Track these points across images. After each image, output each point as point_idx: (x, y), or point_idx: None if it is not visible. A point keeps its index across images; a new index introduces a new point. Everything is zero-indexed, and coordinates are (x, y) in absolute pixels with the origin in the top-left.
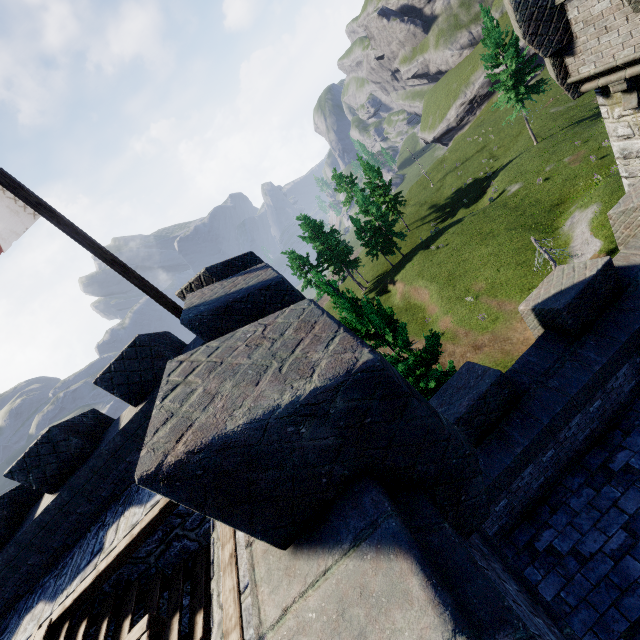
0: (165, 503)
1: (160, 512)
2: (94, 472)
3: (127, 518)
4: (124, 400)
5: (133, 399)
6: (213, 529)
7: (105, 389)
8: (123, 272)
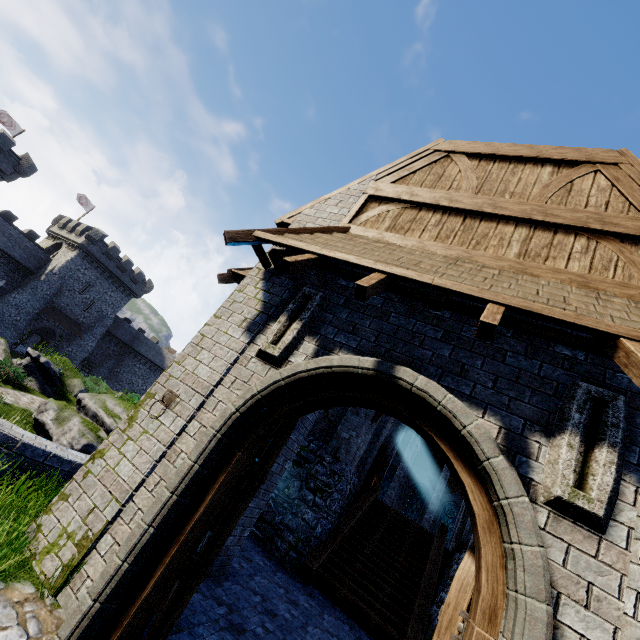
0: None
1: None
2: None
3: None
4: None
5: None
6: None
7: None
8: None
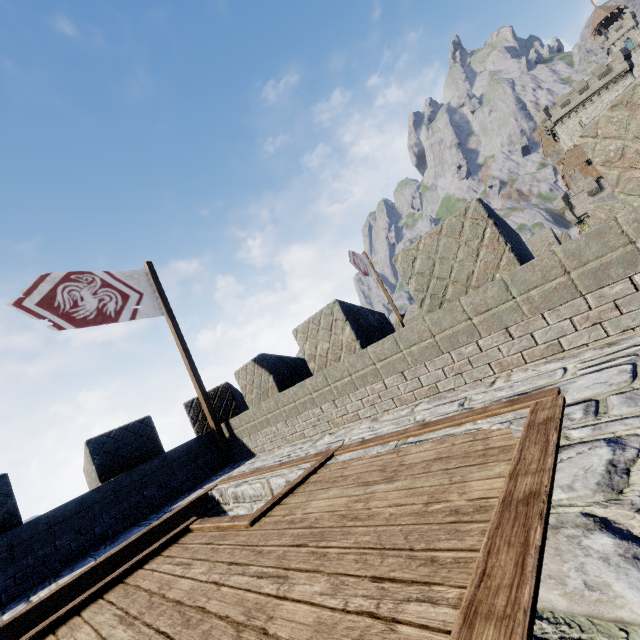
0: (151, 527)
1: (141, 537)
2: (9, 546)
3: (54, 585)
4: (98, 470)
5: (106, 473)
6: (247, 481)
7: (91, 451)
8: (189, 357)
